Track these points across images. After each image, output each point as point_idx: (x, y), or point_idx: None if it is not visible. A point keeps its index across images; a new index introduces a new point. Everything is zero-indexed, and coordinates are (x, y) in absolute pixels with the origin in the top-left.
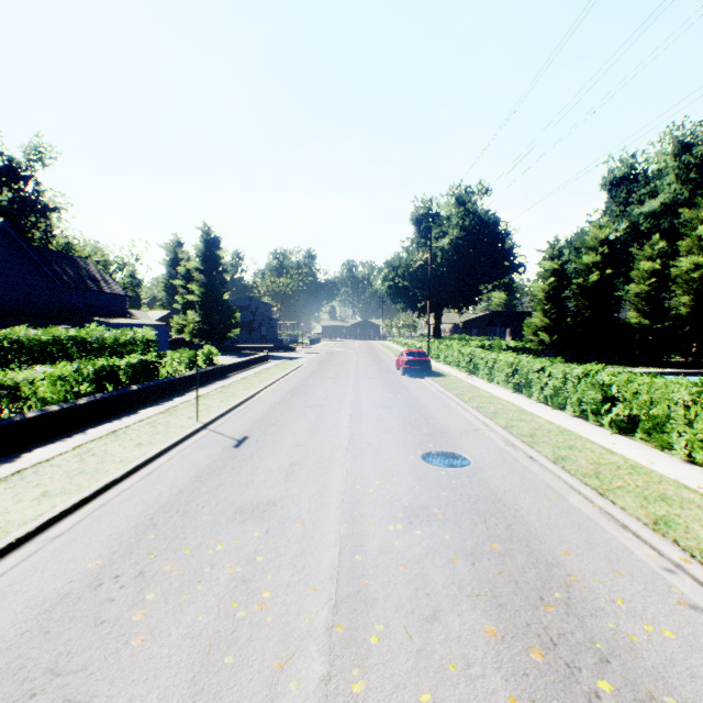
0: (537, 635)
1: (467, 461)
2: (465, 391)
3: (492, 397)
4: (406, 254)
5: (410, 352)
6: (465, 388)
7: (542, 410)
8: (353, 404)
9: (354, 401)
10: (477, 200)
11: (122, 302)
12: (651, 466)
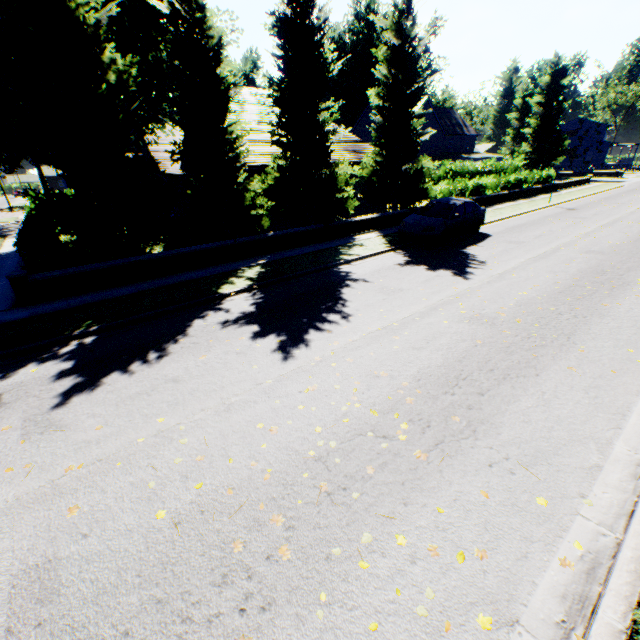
0: None
1: None
2: None
3: None
4: None
5: None
6: None
7: None
8: None
9: None
10: None
11: (472, 141)
12: None
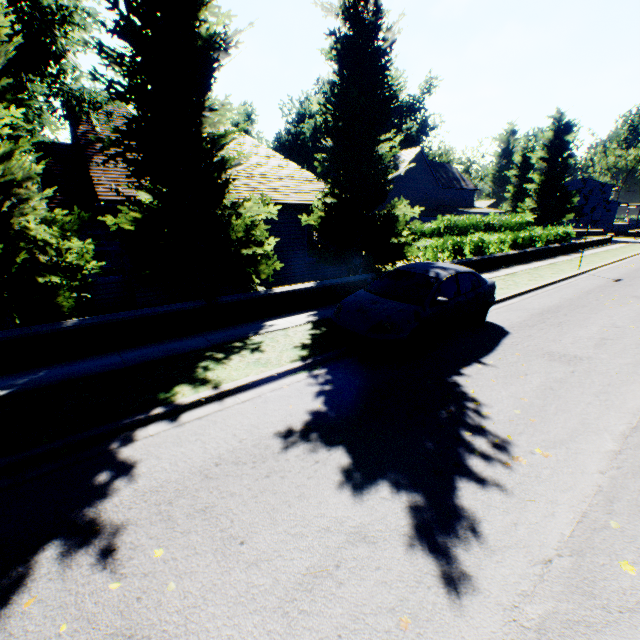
0: None
1: None
2: None
3: None
4: None
5: None
6: None
7: None
8: None
9: None
10: None
11: (471, 196)
12: None
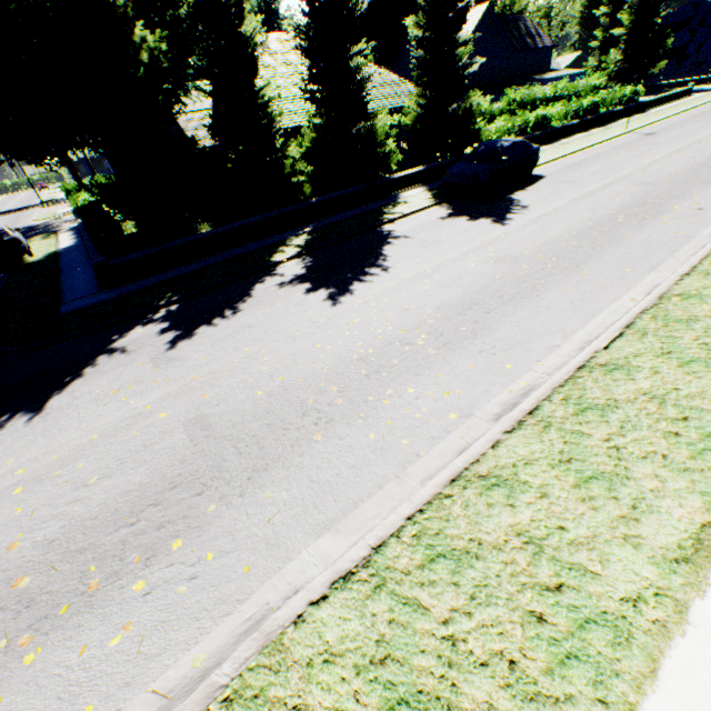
0: None
1: None
2: None
3: None
4: None
5: None
6: None
7: None
8: None
9: None
10: None
11: (547, 56)
12: None
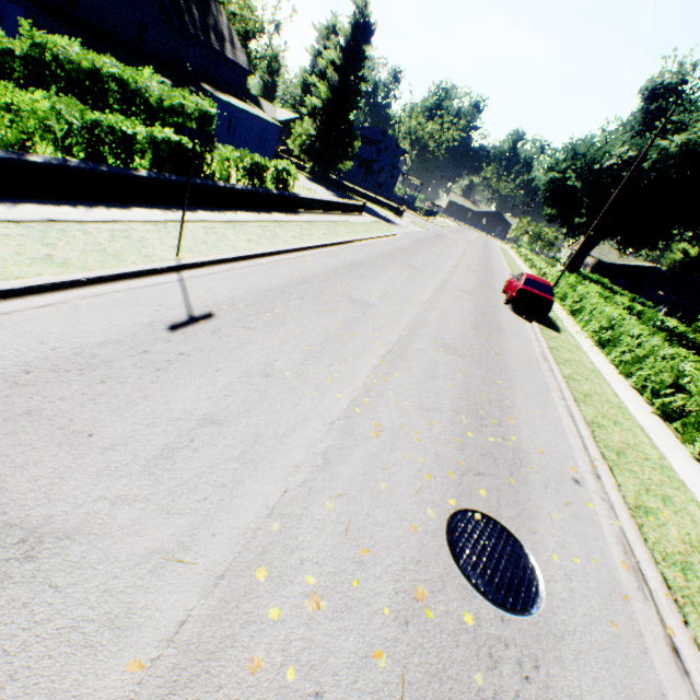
0: None
1: (533, 593)
2: (581, 376)
3: (621, 408)
4: (603, 142)
5: (532, 279)
6: (582, 369)
7: None
8: (410, 325)
9: (416, 319)
10: None
11: (242, 79)
12: None
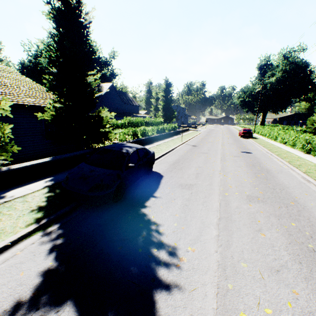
0: (251, 164)
1: (252, 153)
2: (262, 143)
3: (272, 144)
4: (252, 84)
5: (244, 129)
6: (263, 142)
7: (287, 148)
8: (221, 143)
9: (222, 142)
10: (296, 55)
11: (137, 108)
12: (304, 158)
